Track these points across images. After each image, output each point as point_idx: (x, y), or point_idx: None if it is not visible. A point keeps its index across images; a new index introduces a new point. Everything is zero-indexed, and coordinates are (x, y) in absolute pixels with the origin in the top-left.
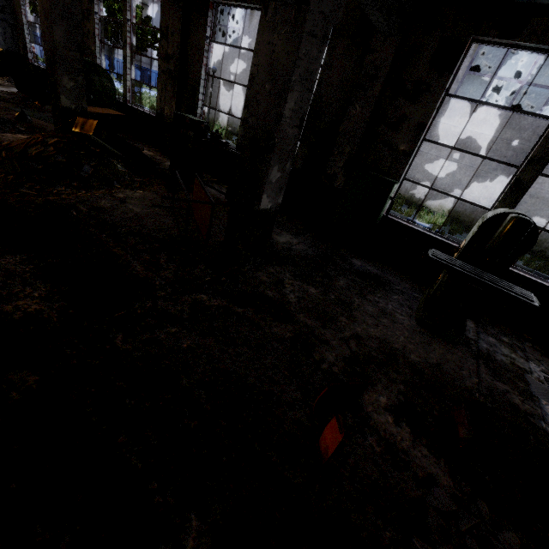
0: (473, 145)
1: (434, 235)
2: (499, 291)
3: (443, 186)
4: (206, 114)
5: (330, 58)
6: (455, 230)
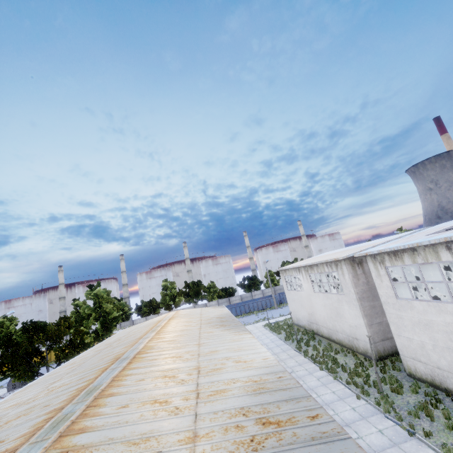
0: (434, 329)
1: None
2: None
3: (445, 368)
4: (307, 325)
5: None
6: (448, 426)
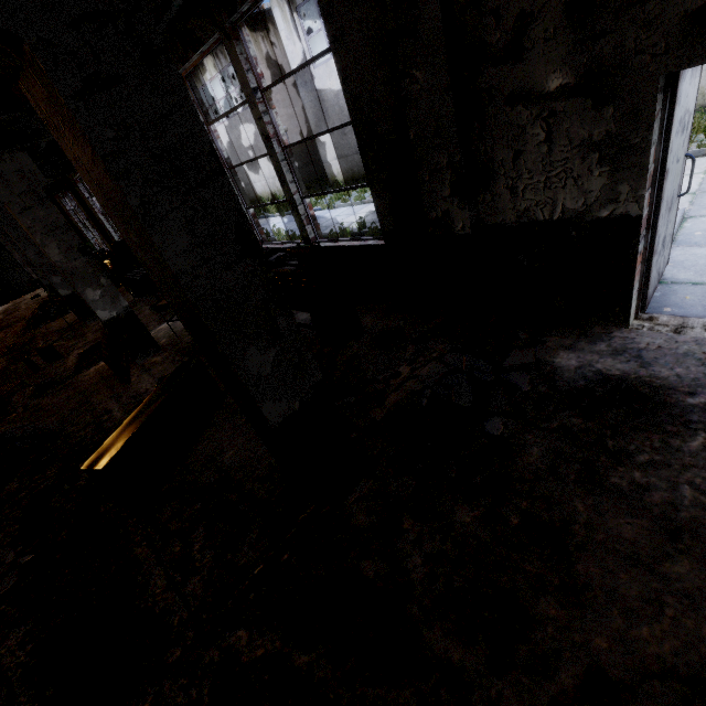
0: None
1: None
2: (135, 279)
3: None
4: None
5: None
6: (362, 191)
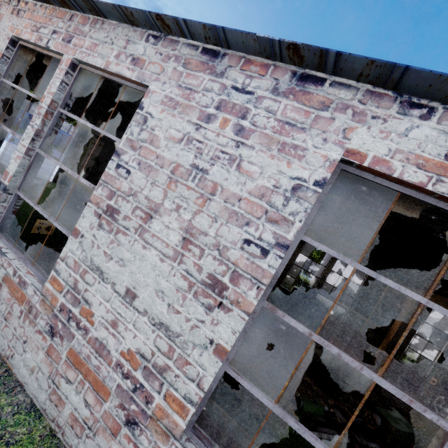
0: None
1: (412, 368)
2: None
3: None
4: None
5: (365, 286)
6: None
